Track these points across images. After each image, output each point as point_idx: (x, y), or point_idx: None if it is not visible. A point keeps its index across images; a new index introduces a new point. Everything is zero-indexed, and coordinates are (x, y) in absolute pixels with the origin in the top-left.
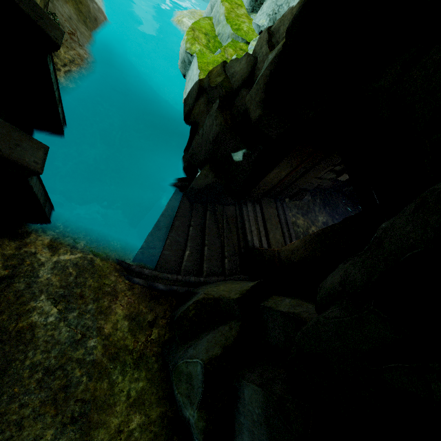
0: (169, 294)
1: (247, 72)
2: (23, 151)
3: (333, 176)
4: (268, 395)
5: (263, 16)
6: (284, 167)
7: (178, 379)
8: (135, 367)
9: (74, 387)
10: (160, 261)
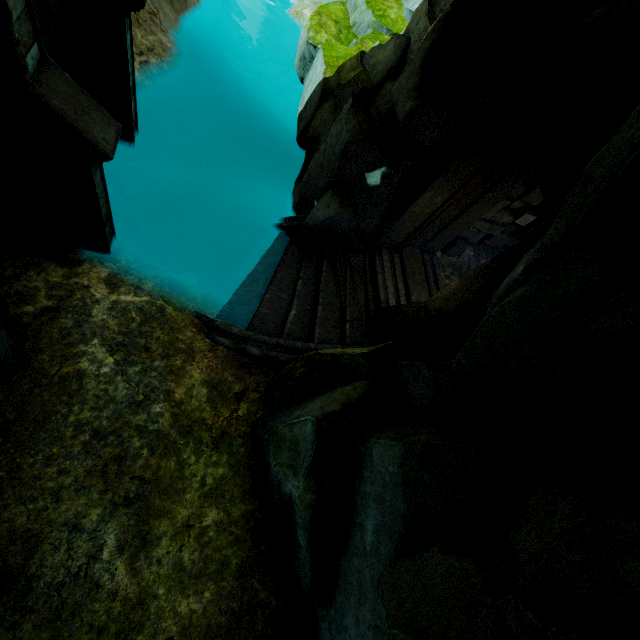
0: (264, 364)
1: (395, 58)
2: (92, 122)
3: (509, 221)
4: (408, 445)
5: None
6: (440, 189)
7: (278, 447)
8: (214, 448)
9: (131, 460)
10: (254, 320)
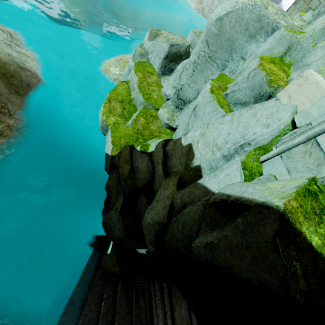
0: None
1: (147, 178)
2: None
3: None
4: None
5: (169, 86)
6: None
7: None
8: None
9: None
10: None
